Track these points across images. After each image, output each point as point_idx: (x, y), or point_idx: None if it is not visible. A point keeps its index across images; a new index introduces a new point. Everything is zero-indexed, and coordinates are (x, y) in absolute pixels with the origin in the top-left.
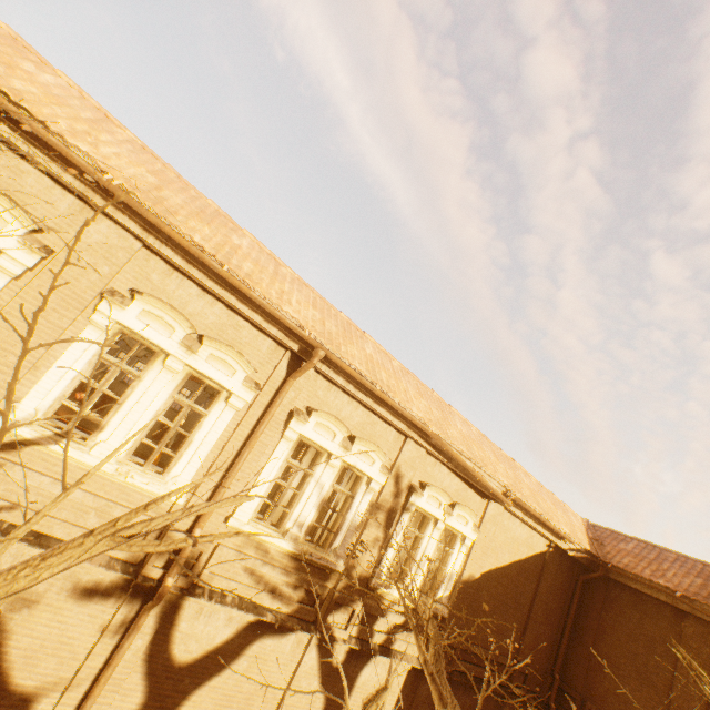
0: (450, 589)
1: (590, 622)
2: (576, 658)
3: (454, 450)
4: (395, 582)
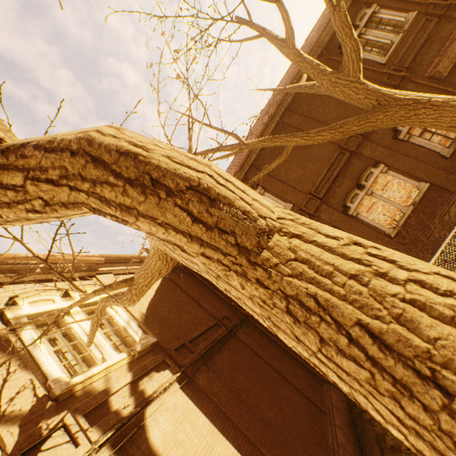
0: (140, 329)
1: None
2: None
3: (6, 262)
4: (26, 323)
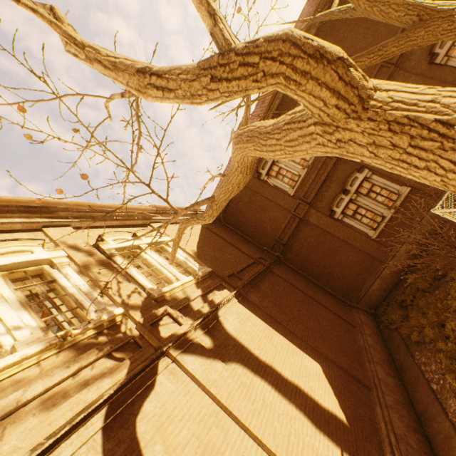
0: (196, 262)
1: (244, 226)
2: (258, 238)
3: (86, 210)
4: (135, 238)
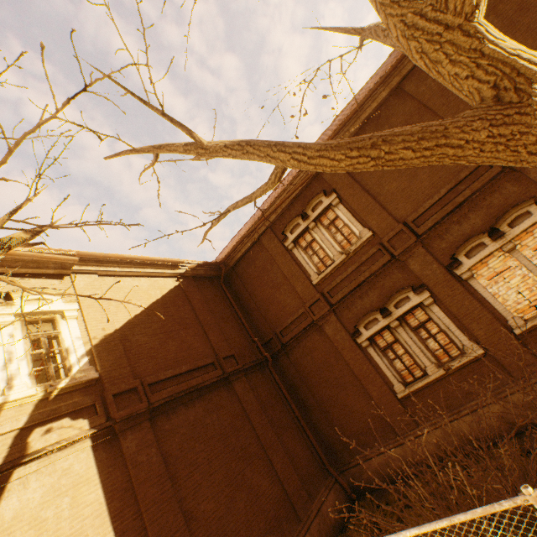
0: (87, 356)
1: (246, 297)
2: (257, 321)
3: None
4: None
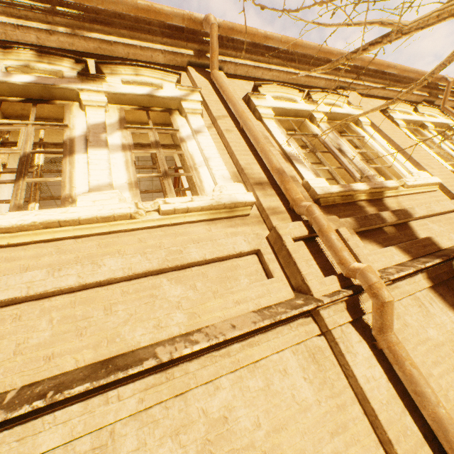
0: None
1: None
2: None
3: None
4: None
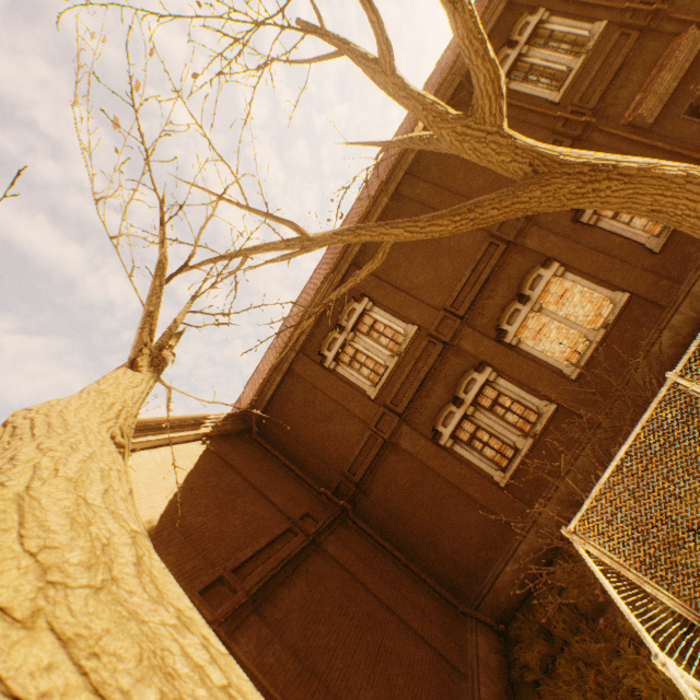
0: None
1: (292, 444)
2: (315, 468)
3: None
4: None
